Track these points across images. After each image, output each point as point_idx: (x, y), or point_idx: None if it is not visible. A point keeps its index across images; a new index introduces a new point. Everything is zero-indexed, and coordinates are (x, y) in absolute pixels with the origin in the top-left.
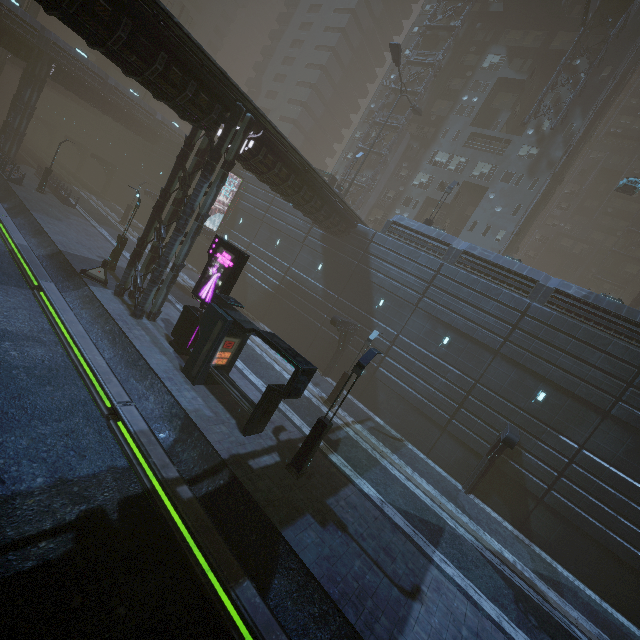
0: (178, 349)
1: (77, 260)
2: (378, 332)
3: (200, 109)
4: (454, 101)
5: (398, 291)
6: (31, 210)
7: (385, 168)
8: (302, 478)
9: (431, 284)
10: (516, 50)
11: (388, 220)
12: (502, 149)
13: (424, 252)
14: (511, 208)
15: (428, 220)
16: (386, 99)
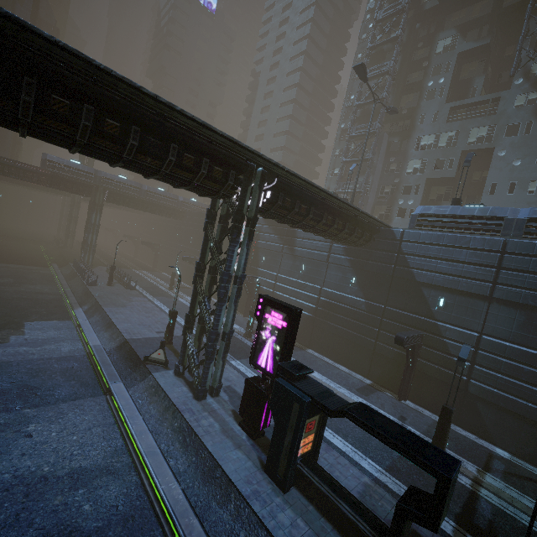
0: (250, 433)
1: (140, 345)
2: (468, 347)
3: (216, 181)
4: (420, 91)
5: (458, 285)
6: (103, 306)
7: (374, 169)
8: None
9: (500, 267)
10: (466, 25)
11: (412, 214)
12: (492, 108)
13: (472, 234)
14: (532, 156)
15: (455, 200)
16: (354, 115)
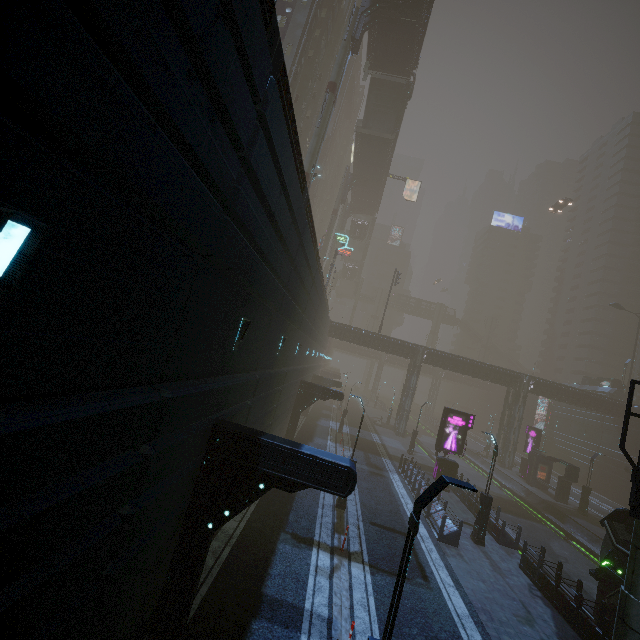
0: (523, 477)
1: (473, 450)
2: None
3: (507, 382)
4: None
5: None
6: None
7: None
8: (587, 517)
9: None
10: None
11: None
12: None
13: None
14: None
15: None
16: None
